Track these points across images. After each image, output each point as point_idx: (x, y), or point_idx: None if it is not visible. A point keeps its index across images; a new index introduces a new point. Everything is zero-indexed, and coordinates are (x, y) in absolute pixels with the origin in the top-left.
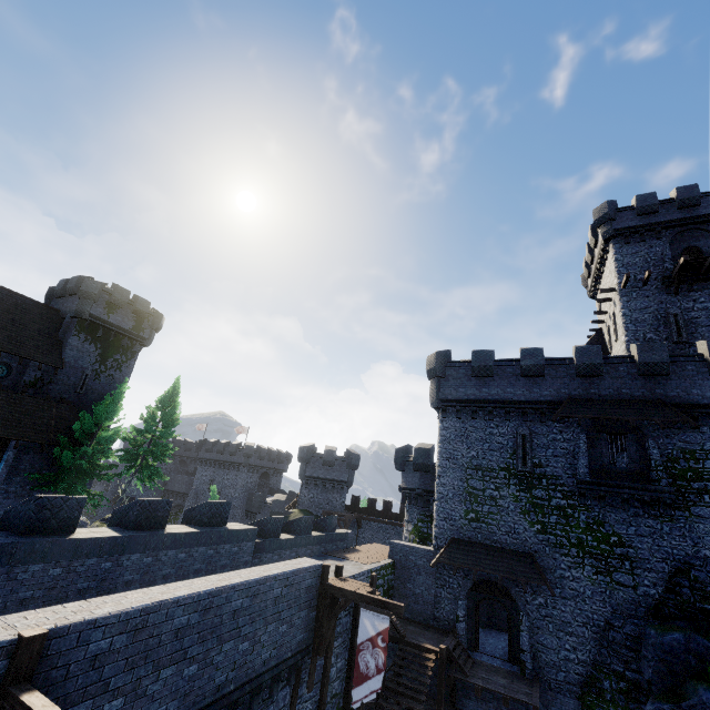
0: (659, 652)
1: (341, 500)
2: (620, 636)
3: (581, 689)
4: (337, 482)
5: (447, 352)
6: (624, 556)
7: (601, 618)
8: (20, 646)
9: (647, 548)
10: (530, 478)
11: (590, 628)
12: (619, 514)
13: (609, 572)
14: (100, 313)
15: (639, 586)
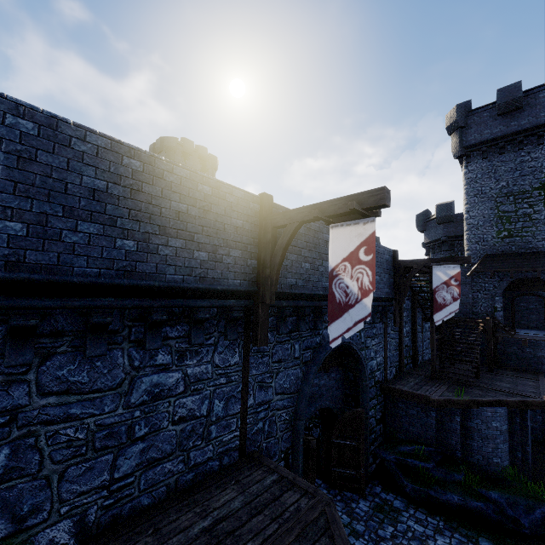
0: None
1: None
2: None
3: None
4: None
5: (467, 103)
6: None
7: None
8: (263, 197)
9: None
10: None
11: None
12: None
13: None
14: (180, 161)
15: None
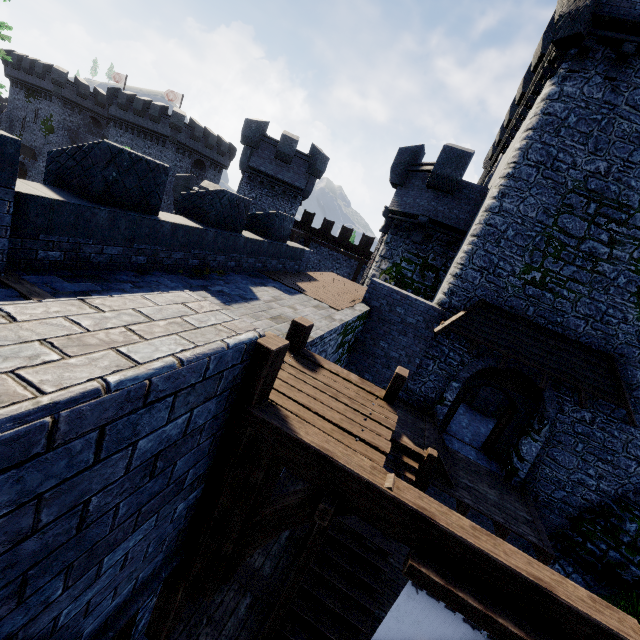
0: None
1: (290, 212)
2: None
3: (580, 513)
4: (291, 187)
5: None
6: None
7: None
8: None
9: None
10: None
11: None
12: None
13: None
14: None
15: None
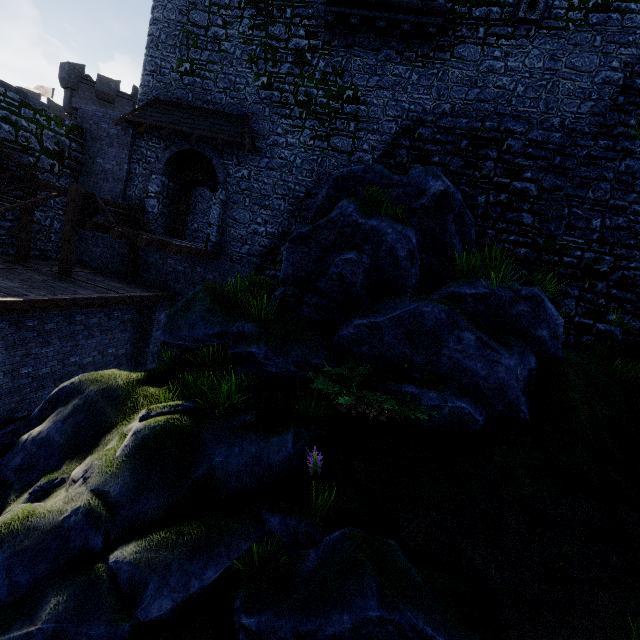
0: (330, 189)
1: None
2: (313, 201)
3: (261, 260)
4: None
5: None
6: (352, 115)
7: (303, 189)
8: None
9: (382, 104)
10: (272, 7)
11: (288, 200)
12: (367, 58)
13: (329, 137)
14: None
15: (356, 151)
